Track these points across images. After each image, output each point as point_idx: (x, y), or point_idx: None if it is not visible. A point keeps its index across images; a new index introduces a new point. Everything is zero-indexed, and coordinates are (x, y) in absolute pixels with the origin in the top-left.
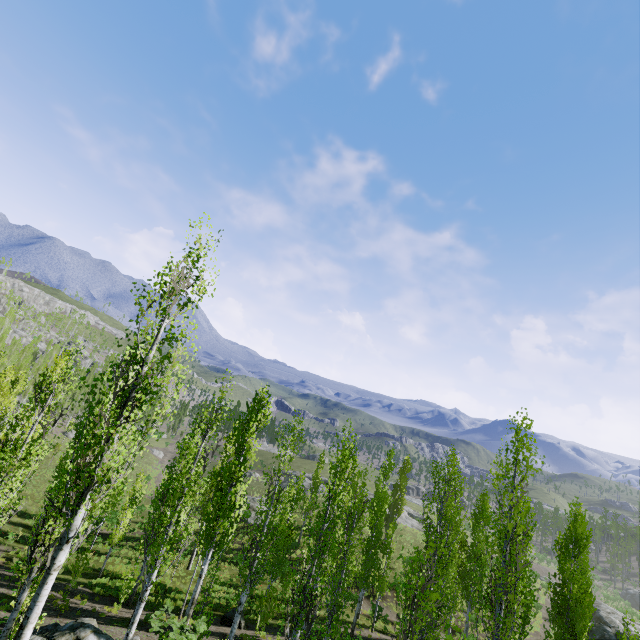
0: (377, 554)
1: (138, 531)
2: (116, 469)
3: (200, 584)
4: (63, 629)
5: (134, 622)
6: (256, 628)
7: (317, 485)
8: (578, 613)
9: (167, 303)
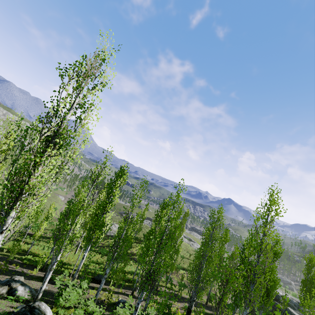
0: (173, 253)
1: (49, 234)
2: (39, 187)
3: (82, 262)
4: (2, 282)
5: (45, 281)
6: (110, 285)
7: (143, 219)
8: (272, 287)
9: (81, 82)
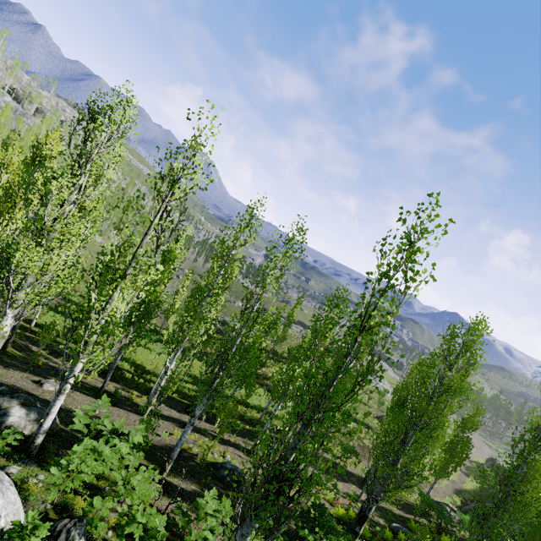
0: None
1: None
2: None
3: (164, 379)
4: None
5: (50, 413)
6: (214, 426)
7: (291, 322)
8: None
9: None
